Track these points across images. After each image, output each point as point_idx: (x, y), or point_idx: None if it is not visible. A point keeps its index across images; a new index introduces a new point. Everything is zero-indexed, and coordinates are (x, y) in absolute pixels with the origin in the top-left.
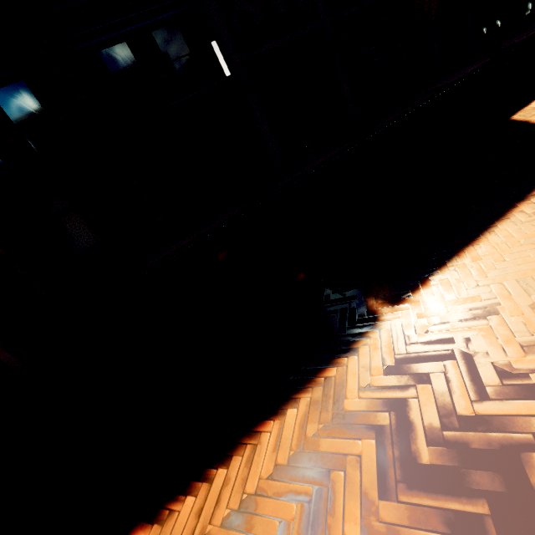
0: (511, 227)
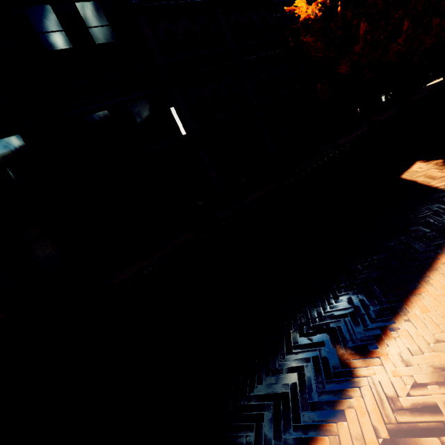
0: (442, 279)
